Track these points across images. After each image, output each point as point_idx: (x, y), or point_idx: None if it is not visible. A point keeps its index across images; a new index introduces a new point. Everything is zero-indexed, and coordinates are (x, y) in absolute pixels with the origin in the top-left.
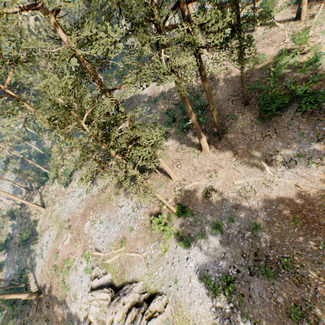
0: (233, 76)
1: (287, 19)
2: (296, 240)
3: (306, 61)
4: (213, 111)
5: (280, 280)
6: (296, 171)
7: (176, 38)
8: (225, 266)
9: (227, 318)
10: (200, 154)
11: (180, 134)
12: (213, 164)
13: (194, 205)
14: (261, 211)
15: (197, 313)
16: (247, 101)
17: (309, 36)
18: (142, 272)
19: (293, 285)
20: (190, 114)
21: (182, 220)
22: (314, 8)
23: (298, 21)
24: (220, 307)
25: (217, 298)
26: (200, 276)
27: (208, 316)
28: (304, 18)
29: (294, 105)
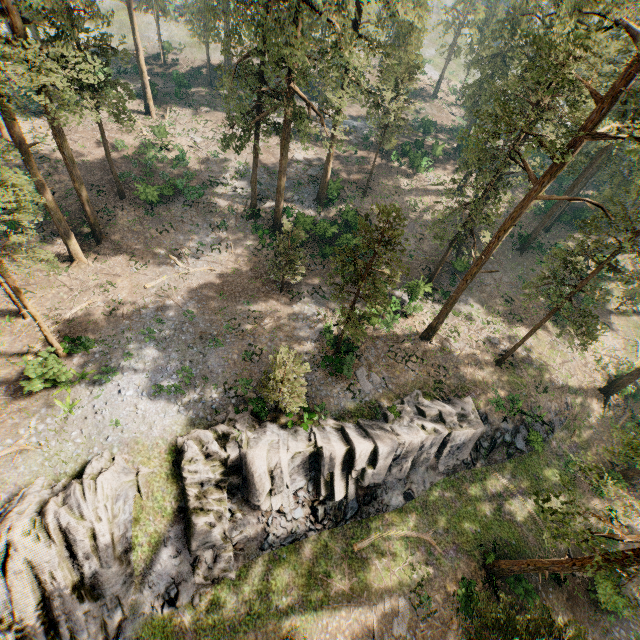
0: (84, 161)
1: (136, 110)
2: (228, 311)
3: (175, 159)
4: (81, 191)
5: (229, 343)
6: (207, 260)
7: (15, 55)
8: (176, 366)
9: (200, 403)
10: (71, 267)
11: (2, 244)
12: (102, 275)
13: (96, 332)
14: (190, 302)
15: (165, 428)
16: (122, 193)
17: (168, 133)
18: (32, 468)
19: (240, 341)
20: (42, 186)
21: (82, 358)
22: (162, 110)
23: (150, 117)
24: (189, 402)
25: (181, 398)
26: (149, 395)
27: (180, 418)
28: (155, 116)
29: (180, 200)
